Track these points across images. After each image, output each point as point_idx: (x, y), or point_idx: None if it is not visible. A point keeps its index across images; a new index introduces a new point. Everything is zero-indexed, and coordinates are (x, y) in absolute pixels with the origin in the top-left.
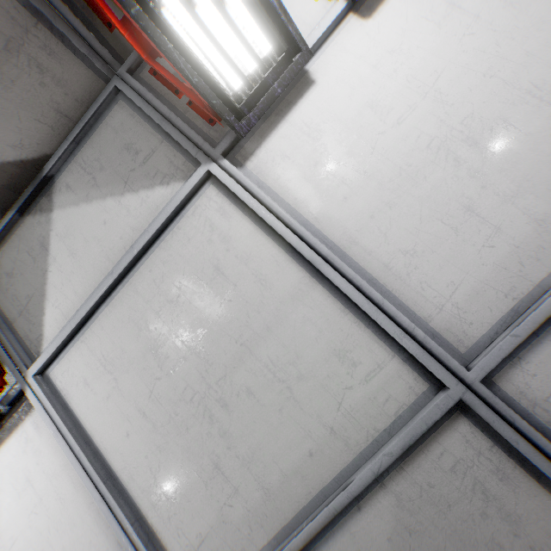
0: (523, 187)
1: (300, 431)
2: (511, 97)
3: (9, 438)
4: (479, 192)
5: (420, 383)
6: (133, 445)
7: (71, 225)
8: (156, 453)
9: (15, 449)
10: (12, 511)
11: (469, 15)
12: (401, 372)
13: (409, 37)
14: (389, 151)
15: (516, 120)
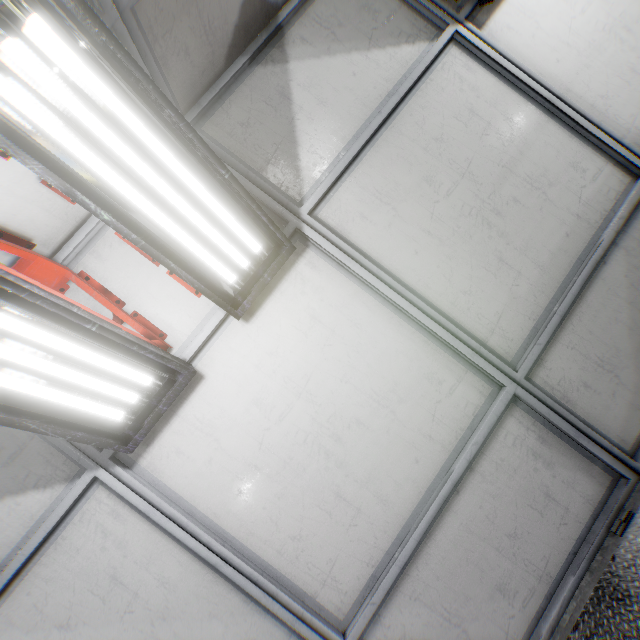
0: None
1: (557, 221)
2: None
3: (278, 285)
4: (635, 60)
5: (624, 177)
6: (424, 260)
7: (314, 76)
8: (446, 261)
9: (290, 293)
10: (298, 353)
11: None
12: (612, 172)
13: None
14: (580, 31)
15: None
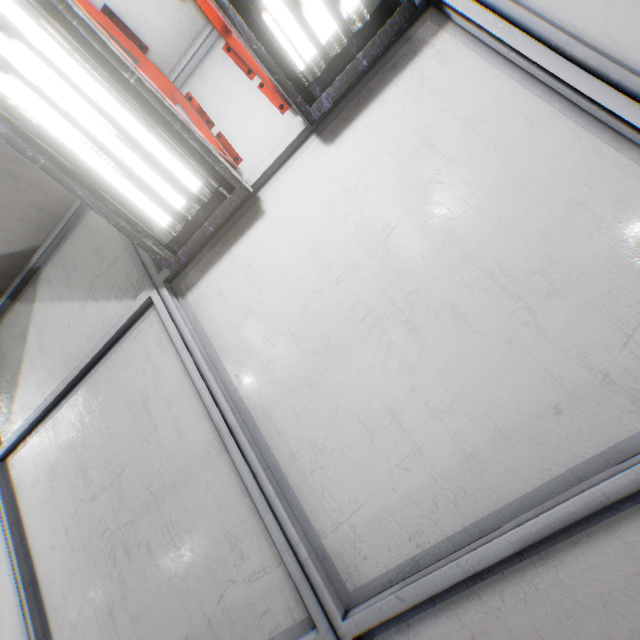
0: (459, 403)
1: (183, 609)
2: (469, 278)
3: None
4: (407, 394)
5: (300, 607)
6: (55, 559)
7: (45, 321)
8: (69, 575)
9: None
10: None
11: (441, 156)
12: (284, 585)
13: (368, 174)
14: (321, 315)
15: (469, 311)
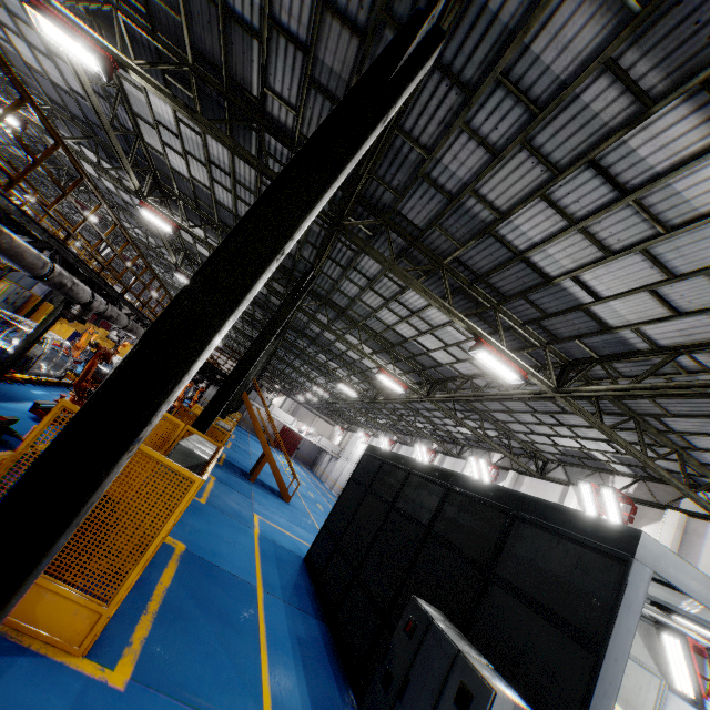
0: None
1: None
2: None
3: None
4: None
5: None
6: None
7: None
8: None
9: None
10: None
11: None
12: None
13: None
14: None
15: None
